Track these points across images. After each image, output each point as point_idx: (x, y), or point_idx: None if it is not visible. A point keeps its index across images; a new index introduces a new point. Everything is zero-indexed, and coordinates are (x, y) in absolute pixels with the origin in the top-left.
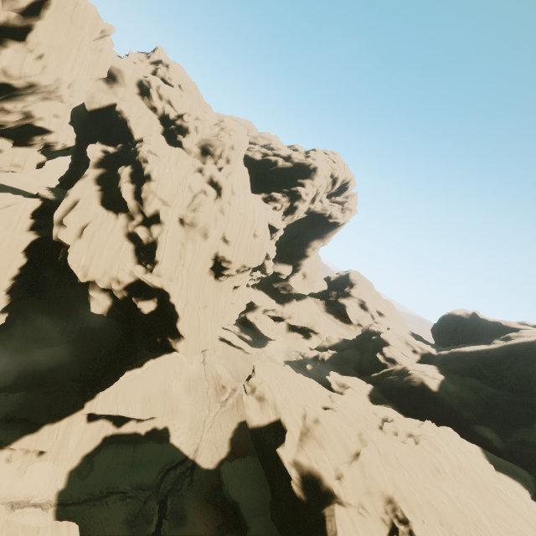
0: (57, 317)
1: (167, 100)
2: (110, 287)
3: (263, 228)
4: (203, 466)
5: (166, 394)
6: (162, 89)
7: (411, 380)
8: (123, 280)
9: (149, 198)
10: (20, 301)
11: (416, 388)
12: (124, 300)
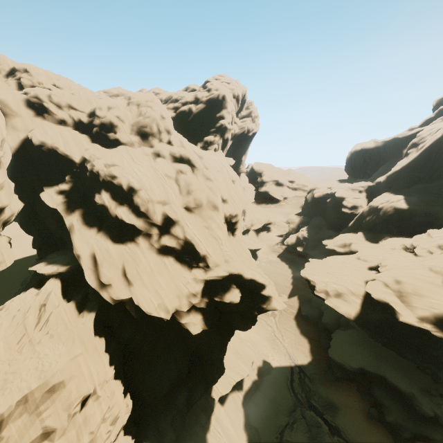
0: (164, 361)
1: (67, 106)
2: (191, 304)
3: (233, 171)
4: (304, 363)
5: (243, 341)
6: (54, 96)
7: (386, 212)
8: (196, 291)
9: (150, 208)
10: (124, 375)
11: (393, 214)
12: (208, 305)
